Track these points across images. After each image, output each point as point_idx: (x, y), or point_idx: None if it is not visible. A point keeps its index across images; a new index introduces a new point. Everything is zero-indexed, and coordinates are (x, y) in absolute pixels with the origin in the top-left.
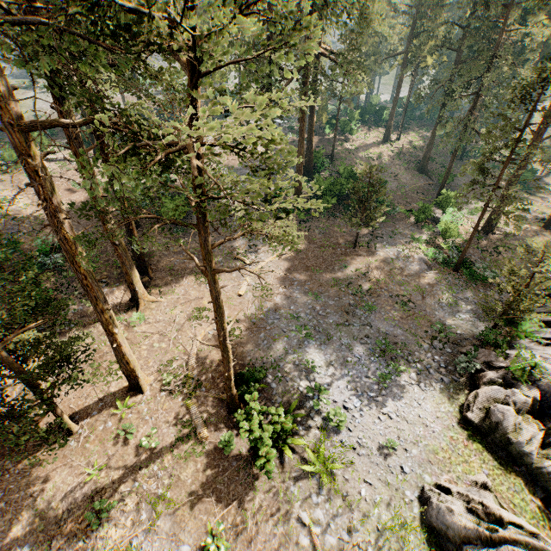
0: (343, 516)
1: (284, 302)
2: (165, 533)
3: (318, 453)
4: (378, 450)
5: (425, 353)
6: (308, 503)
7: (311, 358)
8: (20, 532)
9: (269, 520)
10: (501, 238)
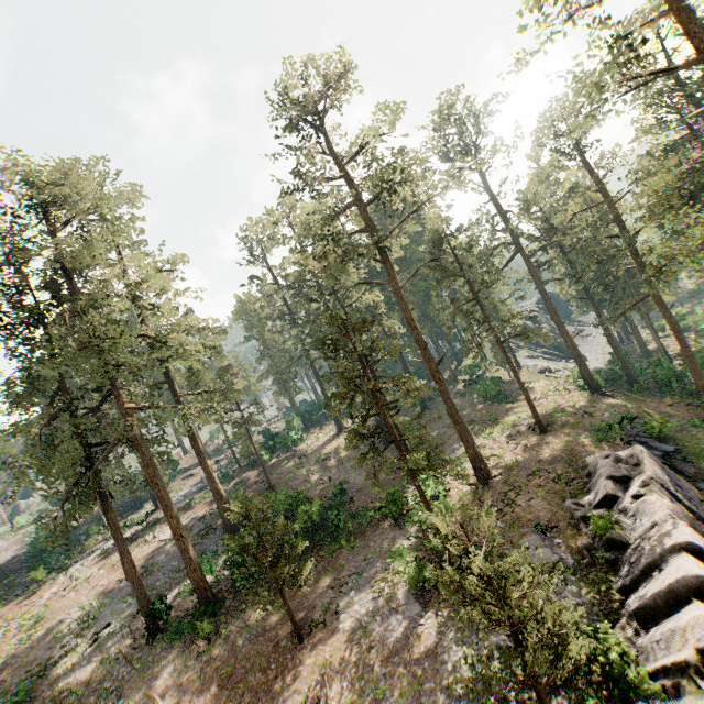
0: None
1: None
2: None
3: None
4: None
5: None
6: None
7: None
8: None
9: None
10: (505, 478)
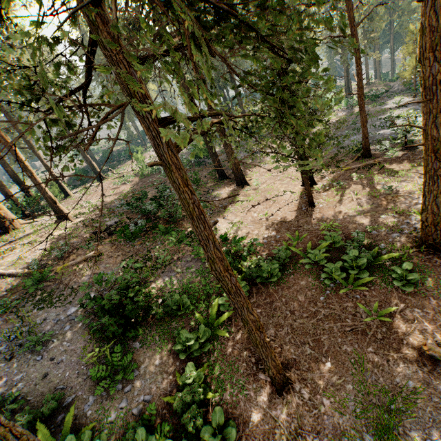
0: None
1: None
2: None
3: None
4: None
5: (403, 110)
6: None
7: None
8: (368, 220)
9: None
10: None
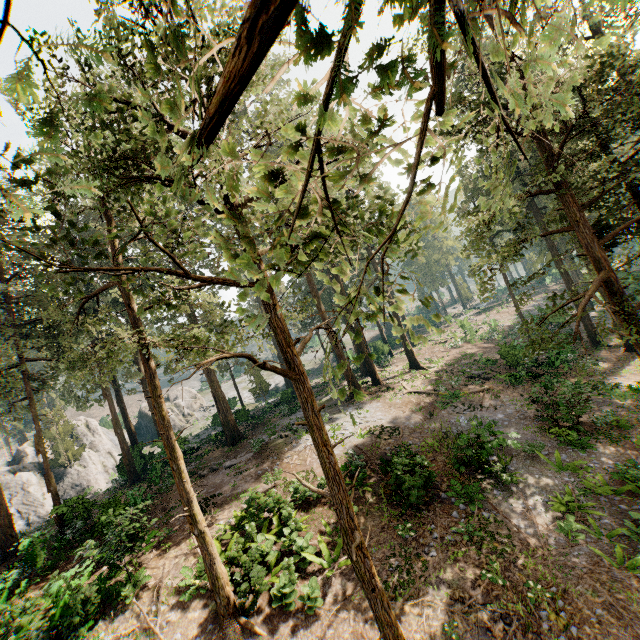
0: None
1: None
2: None
3: None
4: None
5: None
6: None
7: None
8: None
9: None
10: None
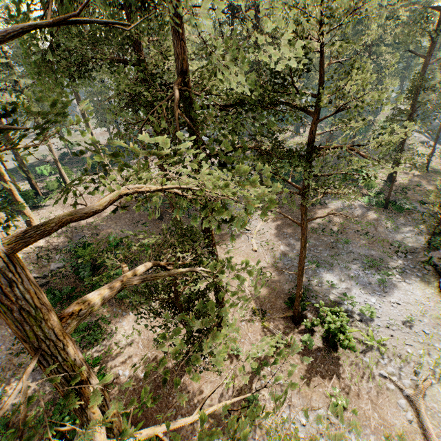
0: (405, 367)
1: (287, 249)
2: (301, 405)
3: (368, 334)
4: (403, 325)
5: (397, 261)
6: (380, 365)
7: (327, 280)
8: None
9: (361, 381)
10: (402, 183)
